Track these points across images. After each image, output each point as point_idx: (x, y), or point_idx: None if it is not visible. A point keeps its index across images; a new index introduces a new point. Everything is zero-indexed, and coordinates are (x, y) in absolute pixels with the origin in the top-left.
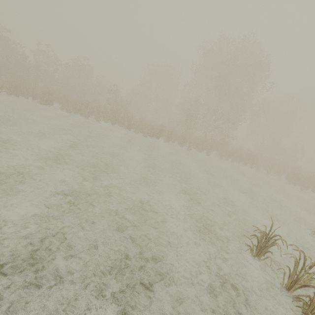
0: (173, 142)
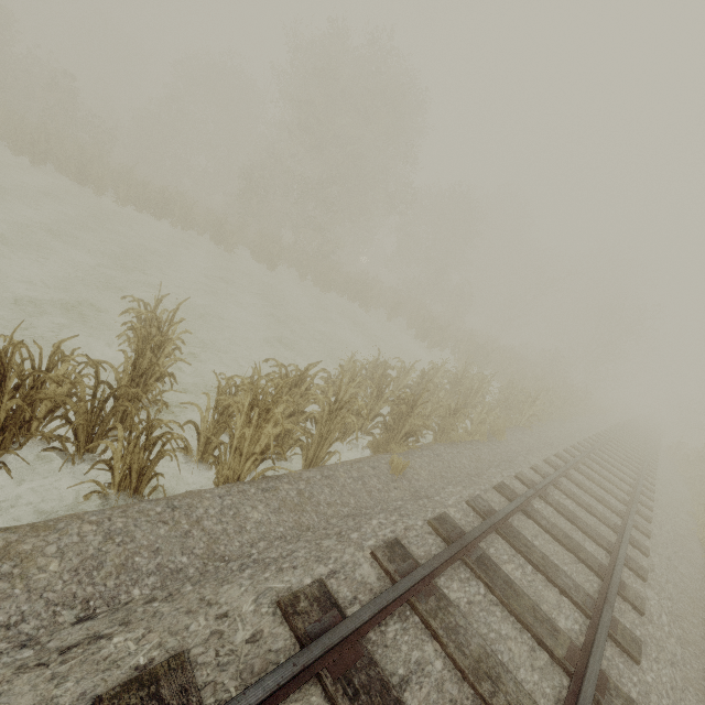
0: (200, 234)
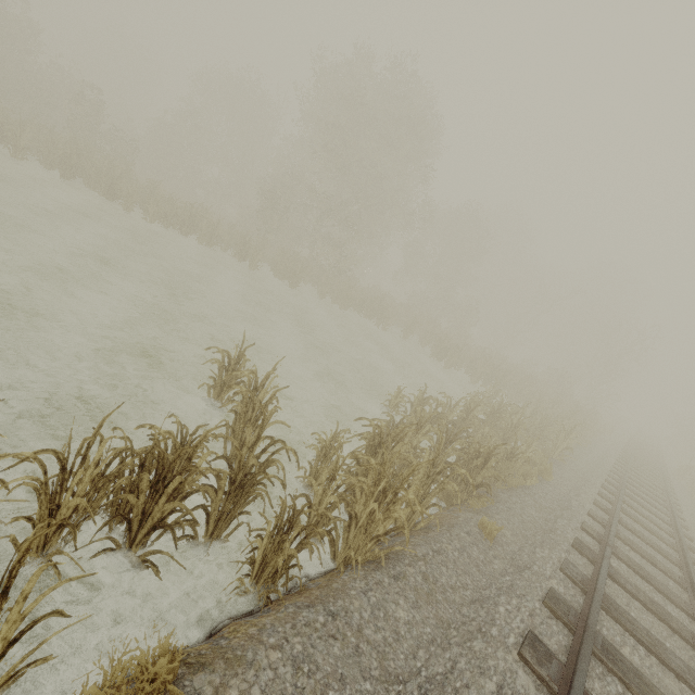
0: (223, 250)
